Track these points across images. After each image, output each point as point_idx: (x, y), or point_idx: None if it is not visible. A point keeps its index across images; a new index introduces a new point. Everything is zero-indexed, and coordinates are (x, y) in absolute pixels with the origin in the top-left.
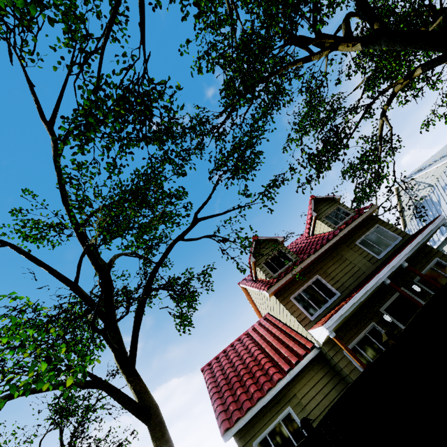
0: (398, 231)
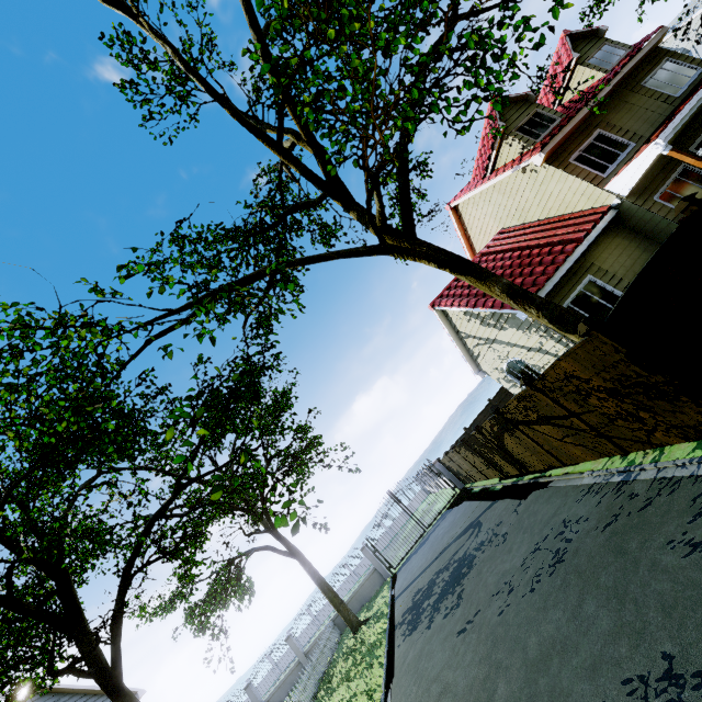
0: (697, 61)
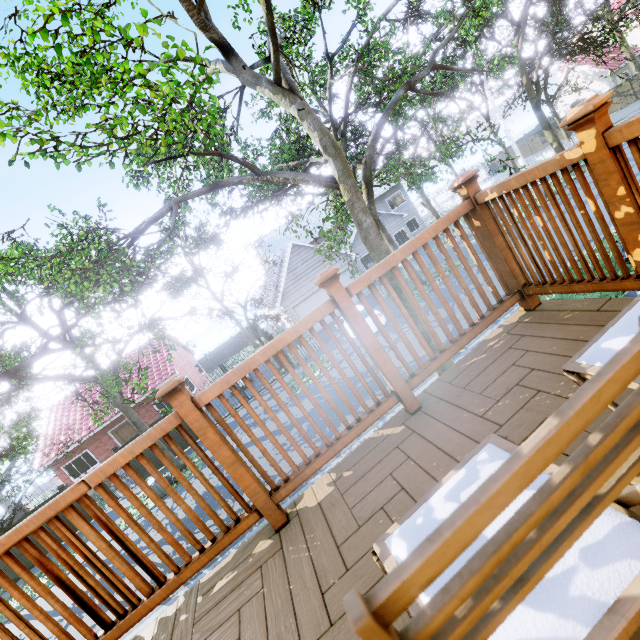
0: None
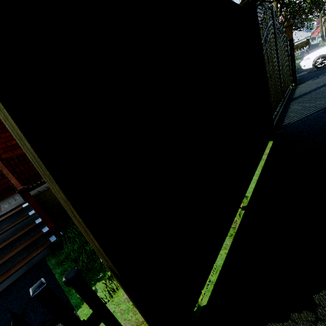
0: None
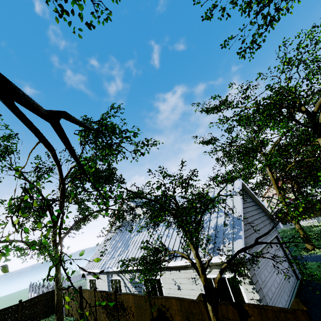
0: None
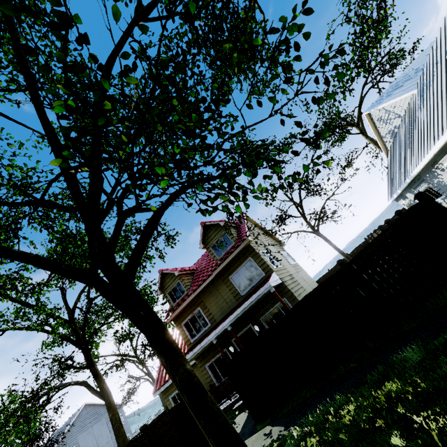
0: (264, 266)
